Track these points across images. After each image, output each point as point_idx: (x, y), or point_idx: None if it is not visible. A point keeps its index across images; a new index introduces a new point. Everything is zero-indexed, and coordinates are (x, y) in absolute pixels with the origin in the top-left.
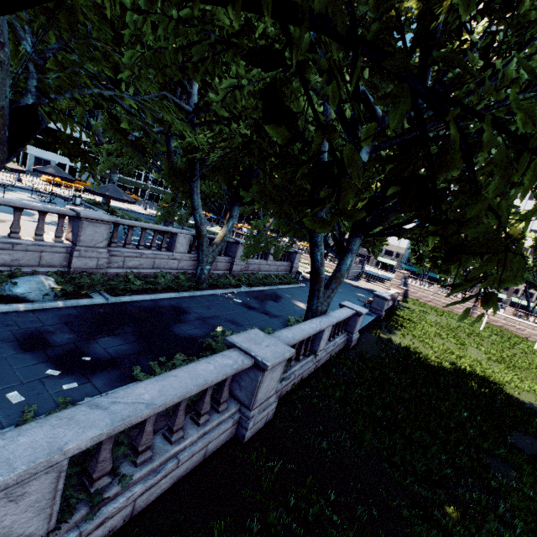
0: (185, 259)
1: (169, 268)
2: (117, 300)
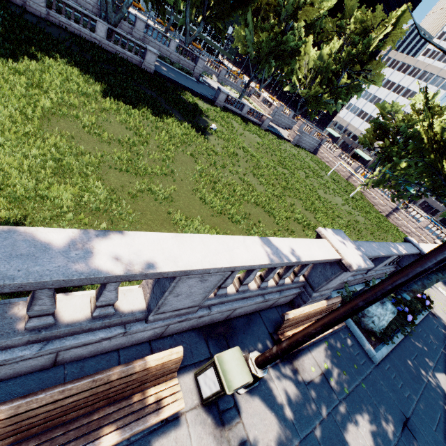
0: (97, 8)
1: (87, 8)
2: None
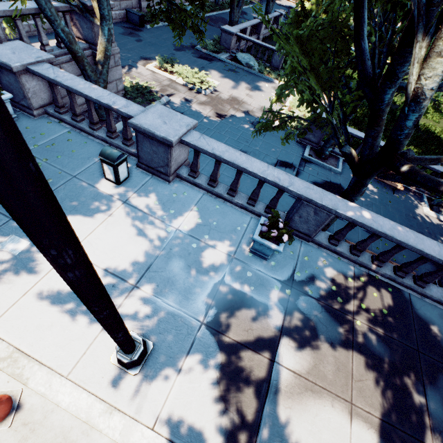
0: None
1: None
2: (207, 15)
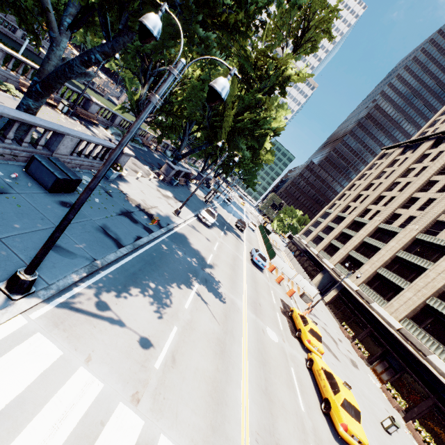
0: None
1: None
2: None
